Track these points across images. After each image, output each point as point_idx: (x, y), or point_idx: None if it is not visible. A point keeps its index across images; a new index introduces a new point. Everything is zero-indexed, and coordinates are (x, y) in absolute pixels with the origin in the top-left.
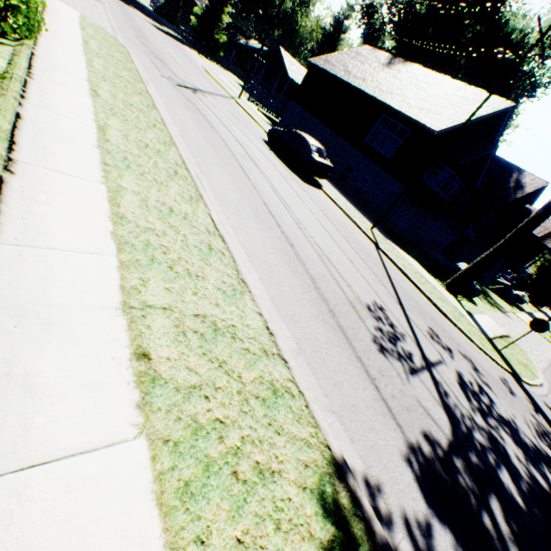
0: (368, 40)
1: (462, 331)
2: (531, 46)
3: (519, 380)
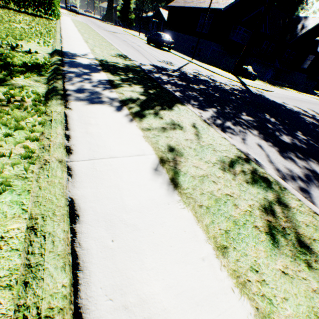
0: None
1: (220, 75)
2: None
3: (245, 85)
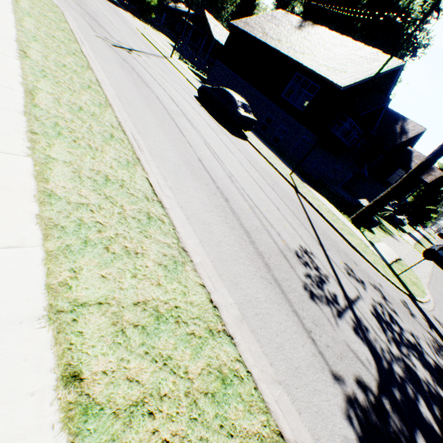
0: (280, 4)
1: (369, 261)
2: (430, 10)
3: (414, 300)
